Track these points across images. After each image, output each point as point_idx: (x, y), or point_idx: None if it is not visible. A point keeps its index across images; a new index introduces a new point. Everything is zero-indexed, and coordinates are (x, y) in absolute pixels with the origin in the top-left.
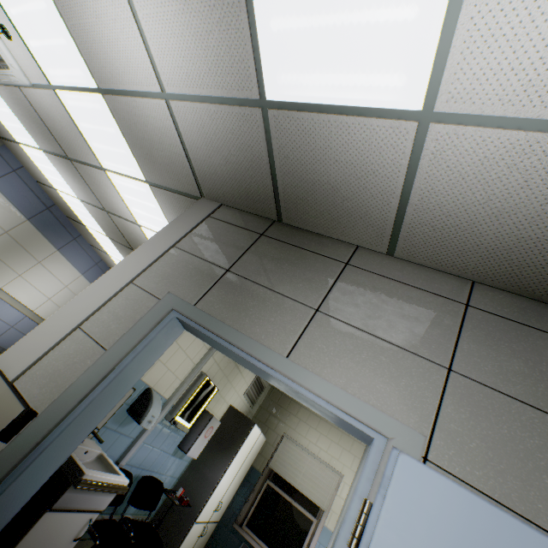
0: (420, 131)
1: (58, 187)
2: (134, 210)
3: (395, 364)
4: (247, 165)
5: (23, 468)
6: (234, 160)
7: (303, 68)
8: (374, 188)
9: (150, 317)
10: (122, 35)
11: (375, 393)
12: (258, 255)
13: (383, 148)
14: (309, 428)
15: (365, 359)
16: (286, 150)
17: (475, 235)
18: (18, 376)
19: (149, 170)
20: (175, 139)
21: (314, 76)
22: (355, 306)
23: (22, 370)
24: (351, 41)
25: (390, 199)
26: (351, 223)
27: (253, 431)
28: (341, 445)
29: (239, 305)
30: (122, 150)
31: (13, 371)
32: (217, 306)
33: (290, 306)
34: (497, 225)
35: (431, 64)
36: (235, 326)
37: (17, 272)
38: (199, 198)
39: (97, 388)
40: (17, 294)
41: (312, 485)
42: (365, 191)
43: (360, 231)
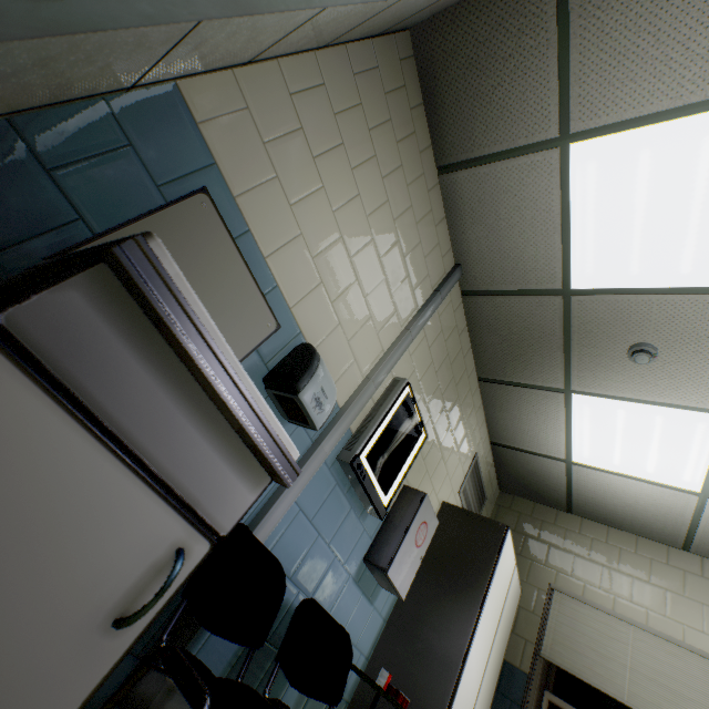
0: None
1: None
2: None
3: None
4: None
5: None
6: None
7: None
8: None
9: None
10: None
11: None
12: None
13: None
14: (602, 570)
15: None
16: None
17: None
18: None
19: None
20: None
21: None
22: None
23: None
24: None
25: None
26: None
27: (506, 547)
28: (693, 599)
29: None
30: None
31: None
32: None
33: None
34: None
35: None
36: None
37: None
38: None
39: None
40: None
41: (664, 695)
42: None
43: None
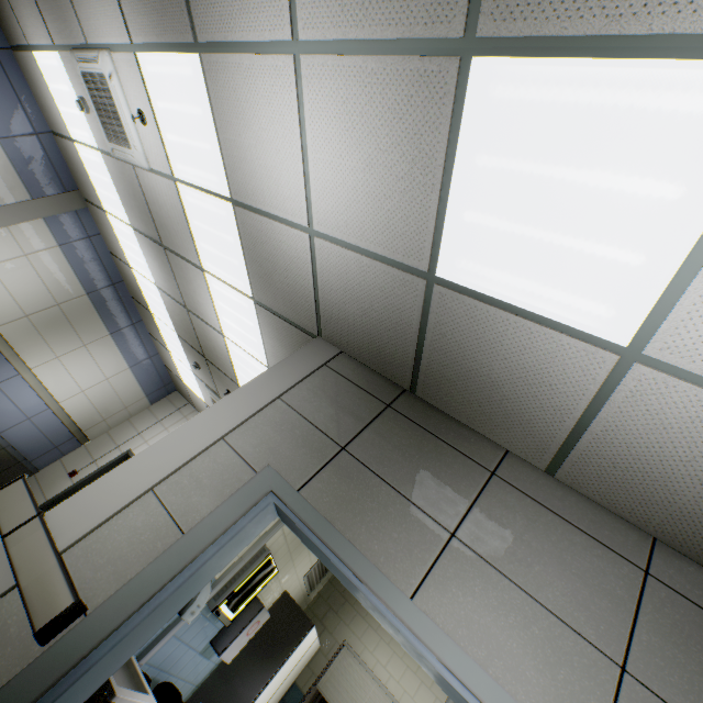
0: (620, 364)
1: (135, 267)
2: (223, 319)
3: (551, 642)
4: (388, 325)
5: (60, 692)
6: (374, 315)
7: (491, 263)
8: (546, 400)
9: (242, 496)
10: (281, 165)
11: (524, 683)
12: (382, 434)
13: (568, 366)
14: (379, 640)
15: (512, 625)
16: (444, 327)
17: (668, 490)
18: (70, 546)
19: (261, 289)
20: (307, 272)
21: (502, 274)
22: (502, 539)
23: (76, 538)
24: (557, 259)
25: (564, 417)
26: (506, 424)
27: (309, 635)
28: (419, 676)
29: (354, 503)
30: (235, 260)
31: (64, 537)
32: (327, 499)
33: (419, 521)
34: (699, 489)
35: (649, 310)
36: (348, 534)
37: (55, 353)
38: (315, 335)
39: (166, 587)
40: (47, 380)
41: None
42: (533, 399)
43: (516, 437)
